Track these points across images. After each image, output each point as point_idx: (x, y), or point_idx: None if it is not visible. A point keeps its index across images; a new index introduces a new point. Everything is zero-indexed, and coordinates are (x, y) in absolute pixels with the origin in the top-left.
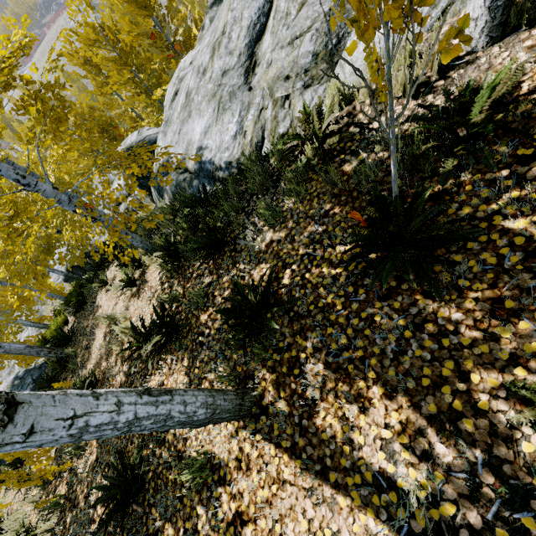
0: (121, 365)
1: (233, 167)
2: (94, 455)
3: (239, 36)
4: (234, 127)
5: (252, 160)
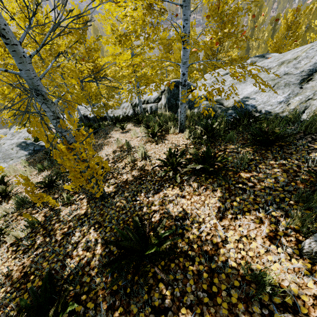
0: (131, 170)
1: (271, 115)
2: (82, 210)
3: (307, 64)
4: (281, 98)
5: (295, 117)
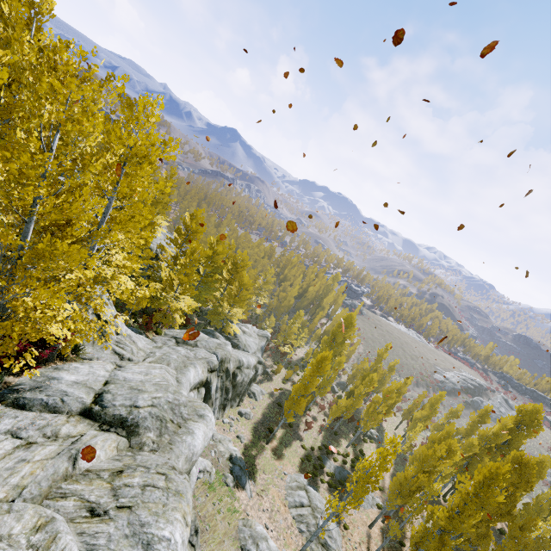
0: None
1: None
2: None
3: None
4: None
5: None
